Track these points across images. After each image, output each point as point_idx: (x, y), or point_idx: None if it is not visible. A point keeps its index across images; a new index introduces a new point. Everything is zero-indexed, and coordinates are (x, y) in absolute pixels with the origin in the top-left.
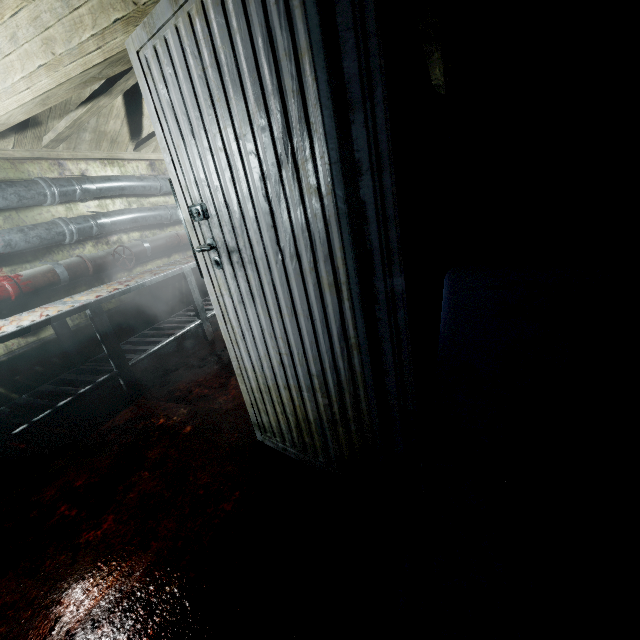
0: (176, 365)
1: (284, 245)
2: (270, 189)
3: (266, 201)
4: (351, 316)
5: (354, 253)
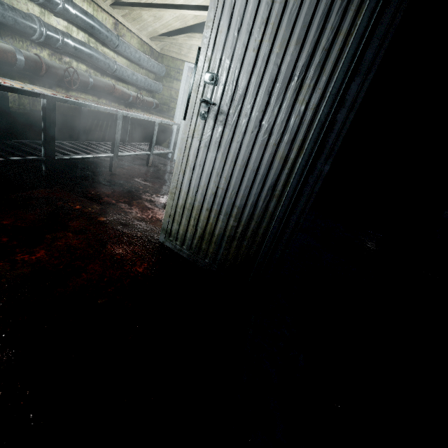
0: (85, 176)
1: (264, 124)
2: (275, 89)
3: (268, 95)
4: (285, 178)
5: (314, 144)
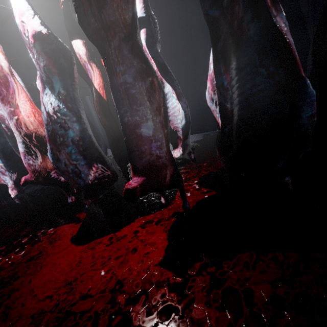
0: None
1: None
2: None
3: None
4: None
5: None
